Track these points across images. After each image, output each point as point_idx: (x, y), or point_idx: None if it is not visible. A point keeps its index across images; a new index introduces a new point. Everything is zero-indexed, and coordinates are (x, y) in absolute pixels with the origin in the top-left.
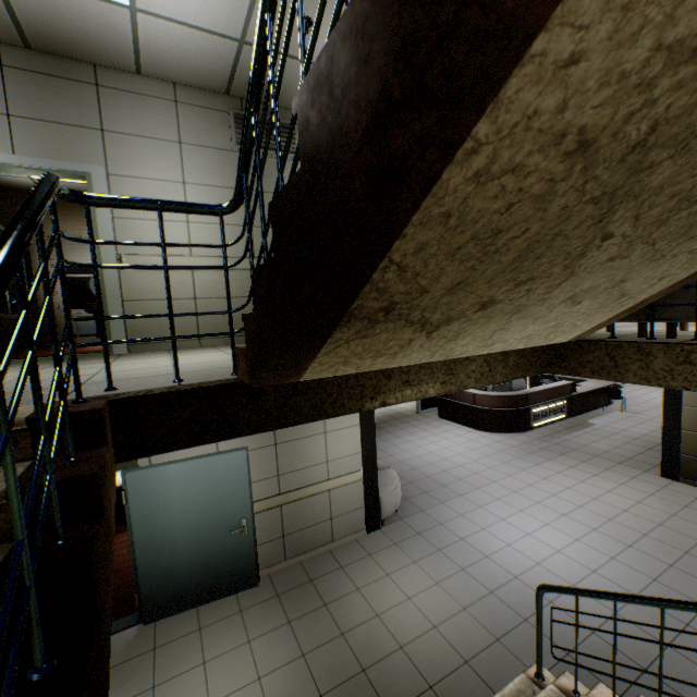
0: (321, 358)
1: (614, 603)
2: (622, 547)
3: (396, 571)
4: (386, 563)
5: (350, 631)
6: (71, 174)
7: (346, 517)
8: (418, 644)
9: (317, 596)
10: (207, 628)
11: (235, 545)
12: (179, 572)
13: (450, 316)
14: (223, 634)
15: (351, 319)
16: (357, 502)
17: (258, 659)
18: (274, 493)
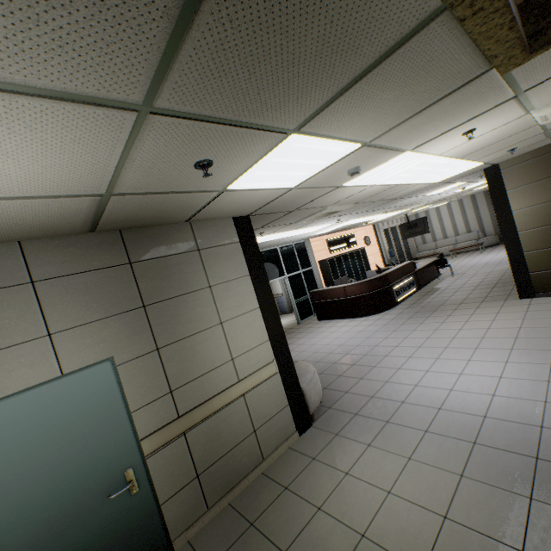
0: None
1: None
2: (549, 353)
3: (355, 464)
4: (337, 460)
5: None
6: None
7: (272, 424)
8: None
9: (268, 544)
10: None
11: (122, 517)
12: None
13: None
14: None
15: None
16: (280, 401)
17: None
18: (171, 419)
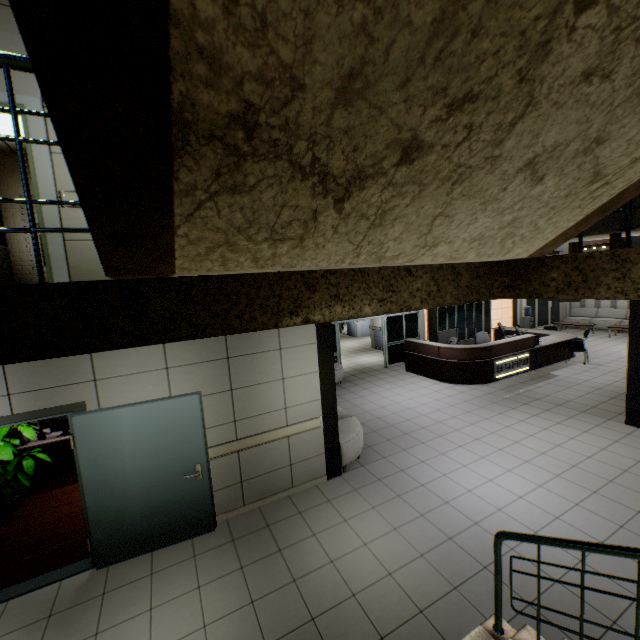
0: (185, 229)
1: (582, 554)
2: (586, 493)
3: (354, 516)
4: (344, 509)
5: (302, 577)
6: (4, 106)
7: (306, 464)
8: (372, 592)
9: (272, 541)
10: (159, 574)
11: (190, 490)
12: (131, 517)
13: (360, 167)
14: (174, 579)
15: (189, 136)
16: (317, 449)
17: (206, 606)
18: (231, 439)
